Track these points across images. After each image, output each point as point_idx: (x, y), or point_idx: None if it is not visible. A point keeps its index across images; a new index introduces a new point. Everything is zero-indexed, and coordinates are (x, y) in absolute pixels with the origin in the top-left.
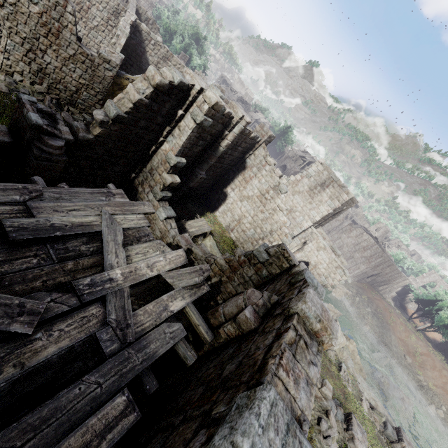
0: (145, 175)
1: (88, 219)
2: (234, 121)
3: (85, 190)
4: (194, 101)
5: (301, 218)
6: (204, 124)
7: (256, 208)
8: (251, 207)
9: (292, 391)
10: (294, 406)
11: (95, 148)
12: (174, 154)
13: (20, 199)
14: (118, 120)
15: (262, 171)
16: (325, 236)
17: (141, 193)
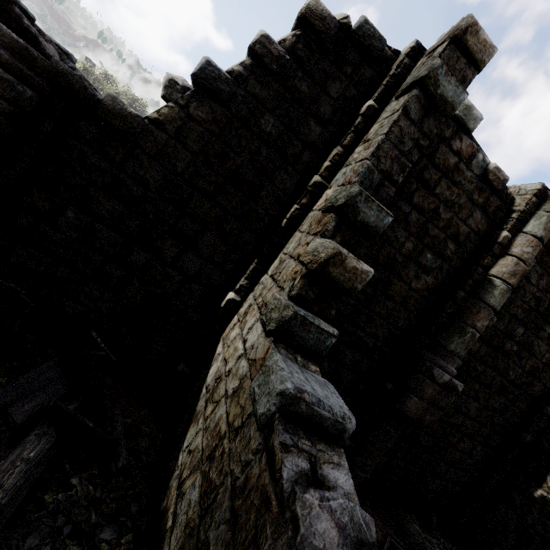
0: (259, 288)
1: None
2: (517, 205)
3: None
4: (401, 79)
5: None
6: (443, 90)
7: None
8: None
9: None
10: None
11: (143, 160)
12: (349, 182)
13: None
14: (208, 82)
15: None
16: None
17: (232, 341)
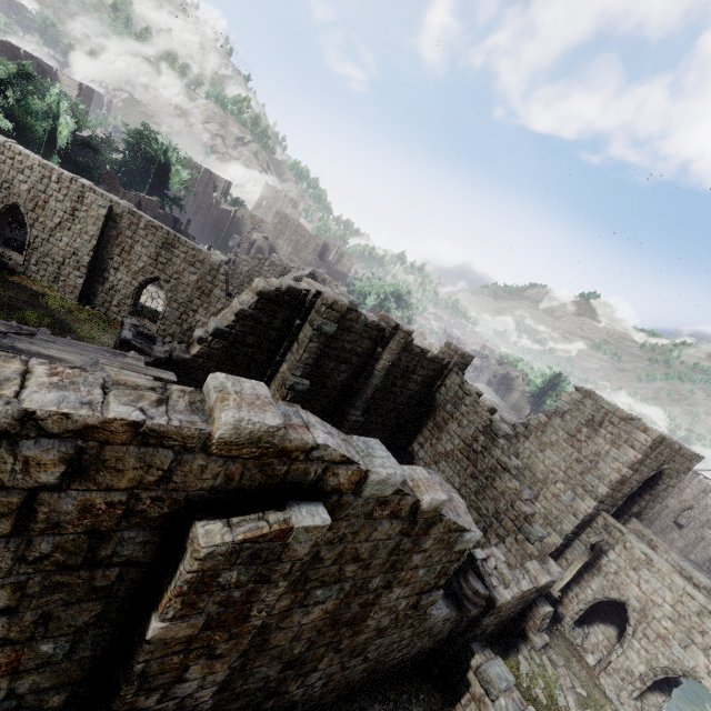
0: None
1: (64, 357)
2: (386, 333)
3: (91, 345)
4: (312, 307)
5: (569, 494)
6: (325, 329)
7: (462, 471)
8: (454, 471)
9: (30, 380)
10: (8, 383)
11: (194, 372)
12: (291, 373)
13: (5, 330)
14: (218, 335)
15: (460, 407)
16: (654, 541)
17: None
